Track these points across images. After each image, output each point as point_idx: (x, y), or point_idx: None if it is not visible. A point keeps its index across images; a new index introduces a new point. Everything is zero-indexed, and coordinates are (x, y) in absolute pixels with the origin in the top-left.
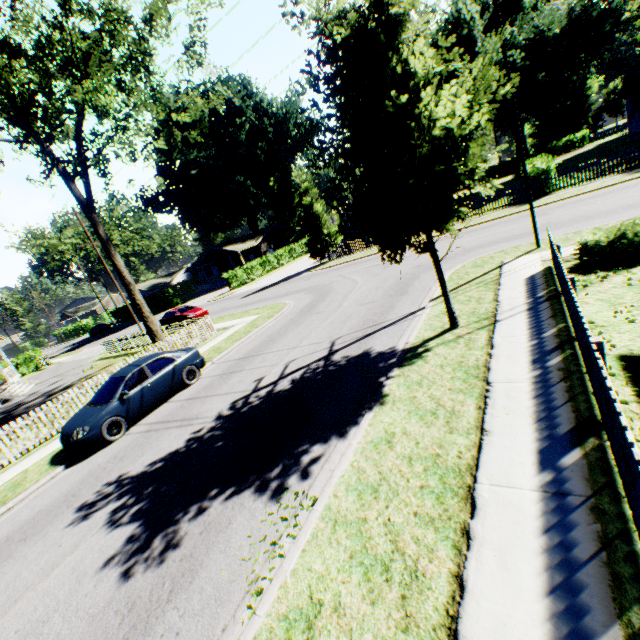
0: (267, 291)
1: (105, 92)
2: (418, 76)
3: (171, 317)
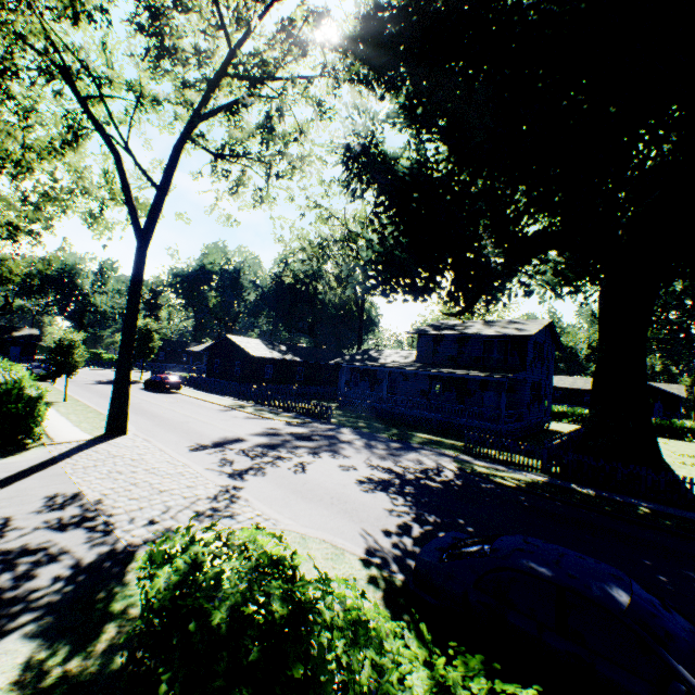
0: None
1: None
2: (156, 337)
3: None
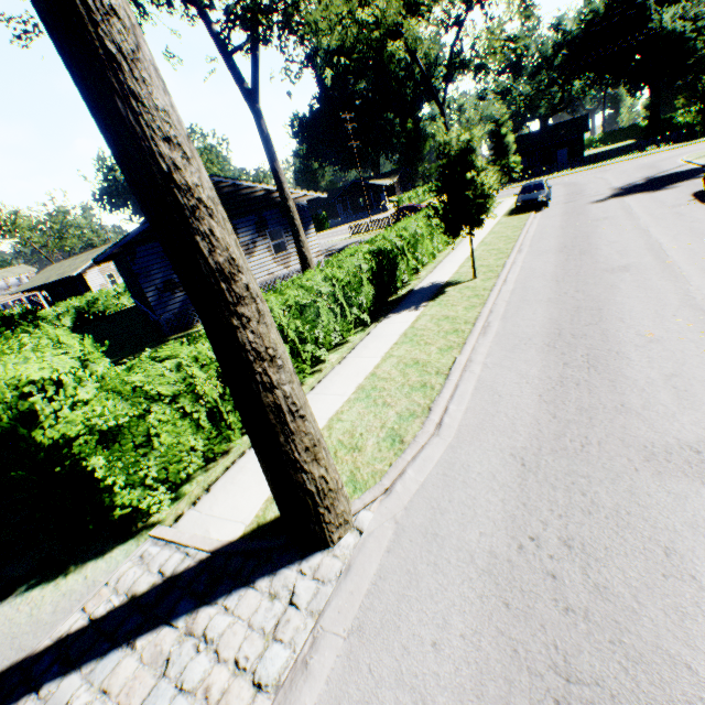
0: None
1: (426, 19)
2: None
3: (407, 210)
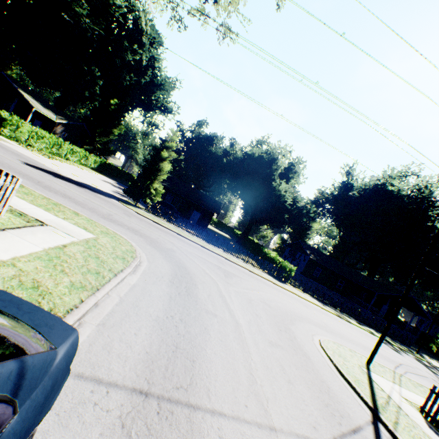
0: (70, 186)
1: None
2: None
3: None
